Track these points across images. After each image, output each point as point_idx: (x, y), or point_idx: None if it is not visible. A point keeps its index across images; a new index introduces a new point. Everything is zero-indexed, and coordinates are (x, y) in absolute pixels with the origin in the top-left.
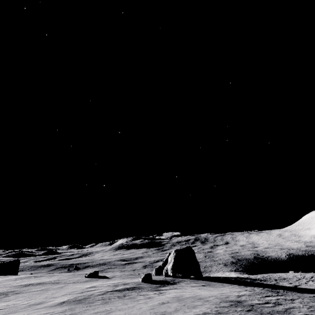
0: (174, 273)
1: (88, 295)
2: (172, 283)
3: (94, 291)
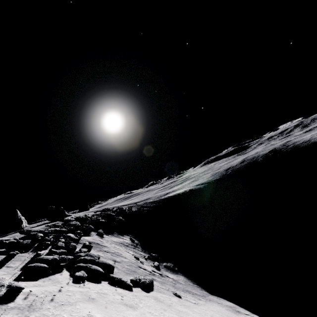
0: None
1: None
2: None
3: None
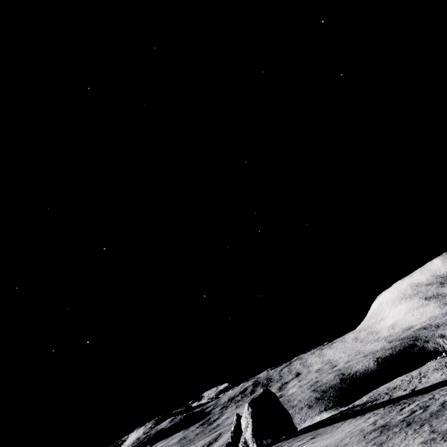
0: (259, 441)
1: None
2: None
3: None
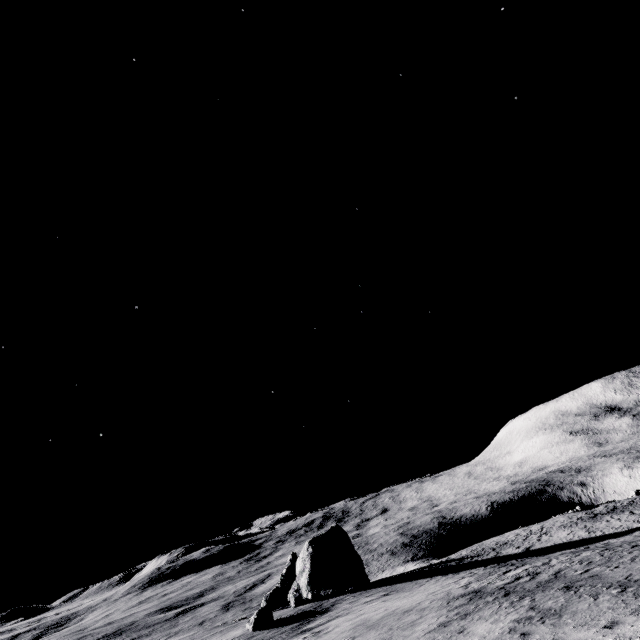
0: (316, 591)
1: None
2: (321, 611)
3: None
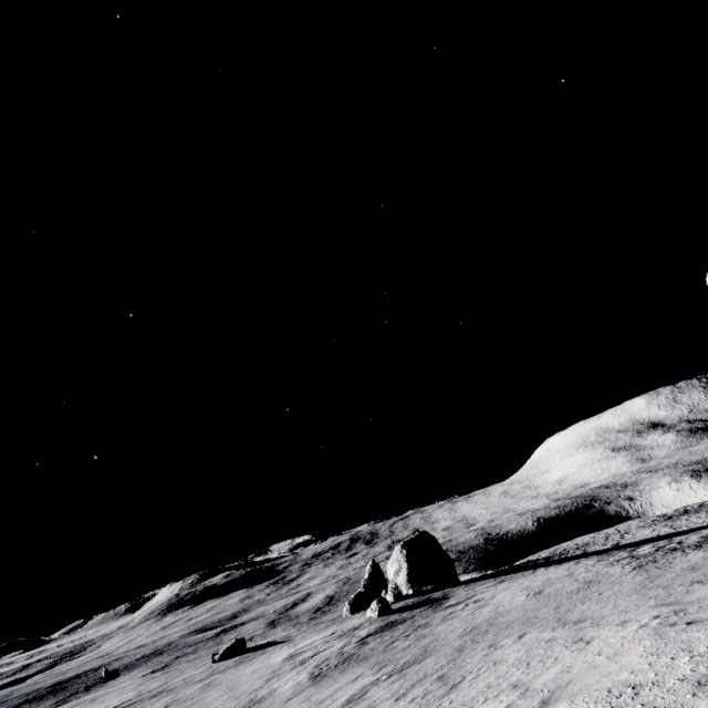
0: (417, 587)
1: (337, 655)
2: (438, 599)
3: (327, 652)
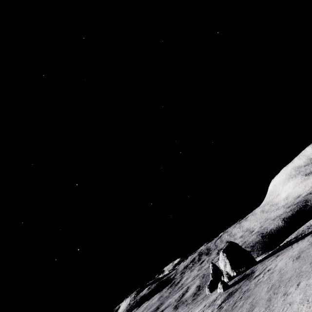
0: (237, 271)
1: None
2: (249, 274)
3: None
